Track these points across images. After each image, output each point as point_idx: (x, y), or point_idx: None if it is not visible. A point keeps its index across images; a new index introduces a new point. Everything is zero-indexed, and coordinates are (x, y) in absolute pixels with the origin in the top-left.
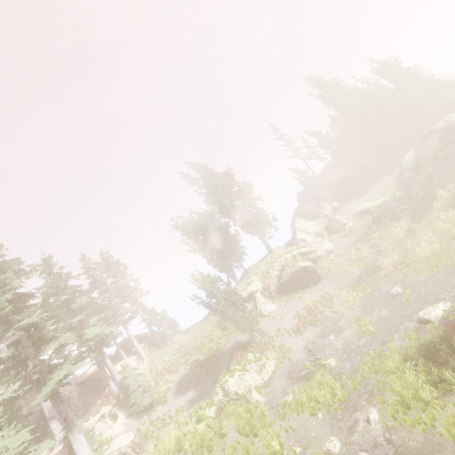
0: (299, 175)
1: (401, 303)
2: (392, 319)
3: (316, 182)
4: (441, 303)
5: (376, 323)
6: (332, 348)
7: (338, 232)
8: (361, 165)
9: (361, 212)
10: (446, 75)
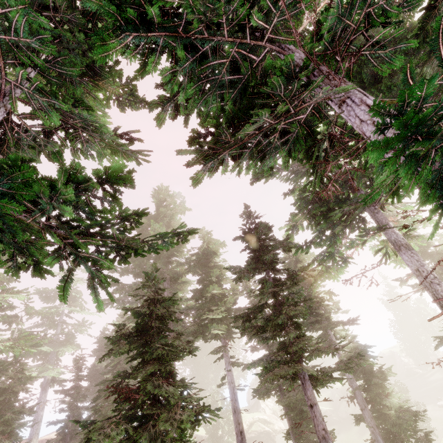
0: None
1: None
2: None
3: None
4: None
5: None
6: None
7: None
8: None
9: None
10: None
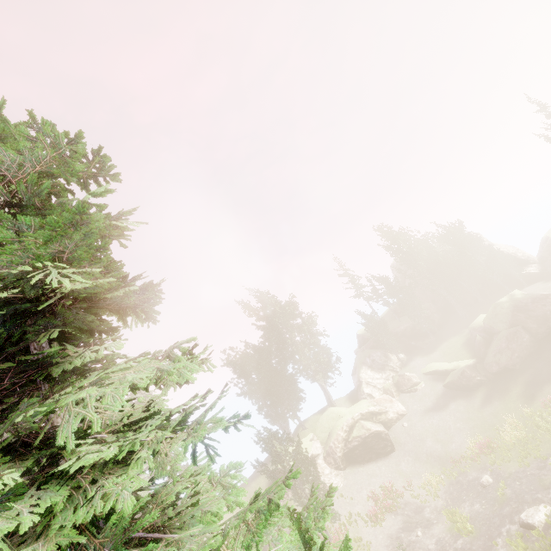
0: (366, 320)
1: (496, 498)
2: (489, 517)
3: (383, 329)
4: (542, 505)
5: (471, 520)
6: (423, 548)
7: (409, 391)
8: (427, 317)
9: (433, 373)
10: (503, 248)
